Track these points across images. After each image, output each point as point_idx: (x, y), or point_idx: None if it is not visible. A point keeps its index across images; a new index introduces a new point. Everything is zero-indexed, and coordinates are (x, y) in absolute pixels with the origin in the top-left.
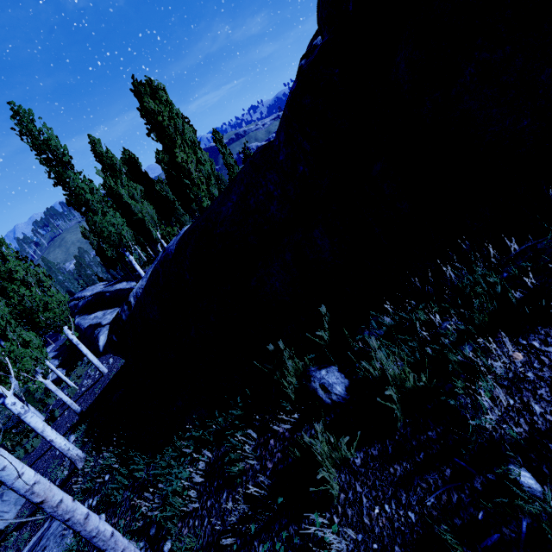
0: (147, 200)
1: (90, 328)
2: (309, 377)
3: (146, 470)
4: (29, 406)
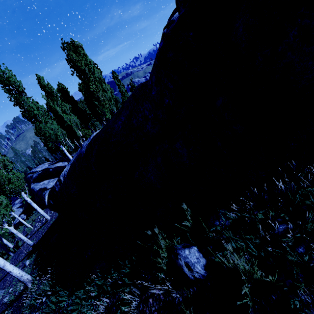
0: (73, 113)
1: (40, 190)
2: (176, 254)
3: (67, 301)
4: (3, 239)
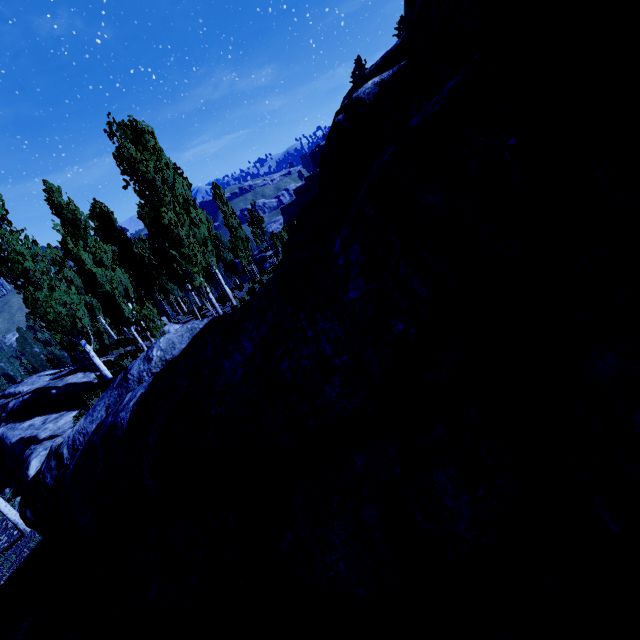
0: (121, 266)
1: (19, 443)
2: None
3: None
4: None
